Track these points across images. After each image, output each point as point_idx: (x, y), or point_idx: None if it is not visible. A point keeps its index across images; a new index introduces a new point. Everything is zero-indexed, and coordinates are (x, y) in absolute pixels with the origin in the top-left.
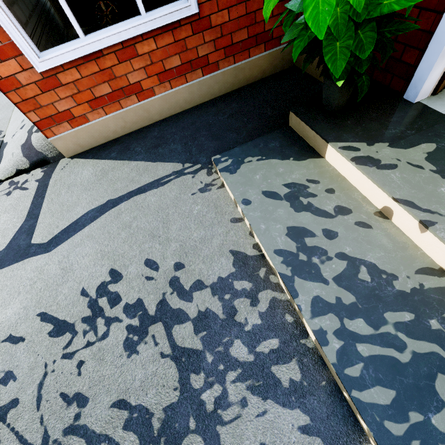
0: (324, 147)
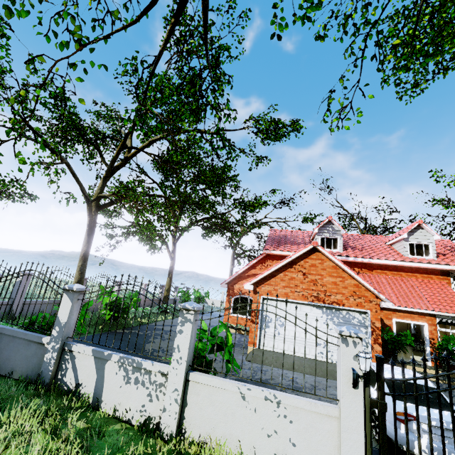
0: (405, 366)
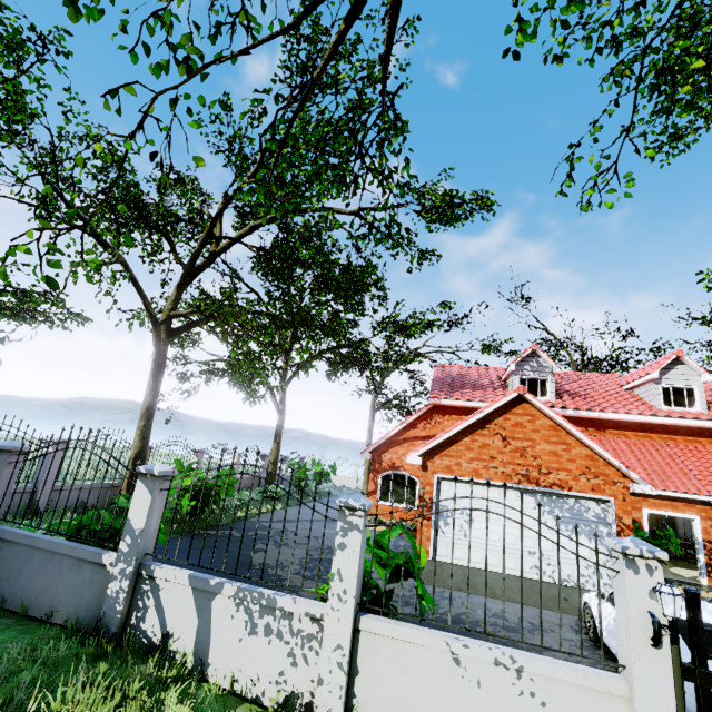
0: None
